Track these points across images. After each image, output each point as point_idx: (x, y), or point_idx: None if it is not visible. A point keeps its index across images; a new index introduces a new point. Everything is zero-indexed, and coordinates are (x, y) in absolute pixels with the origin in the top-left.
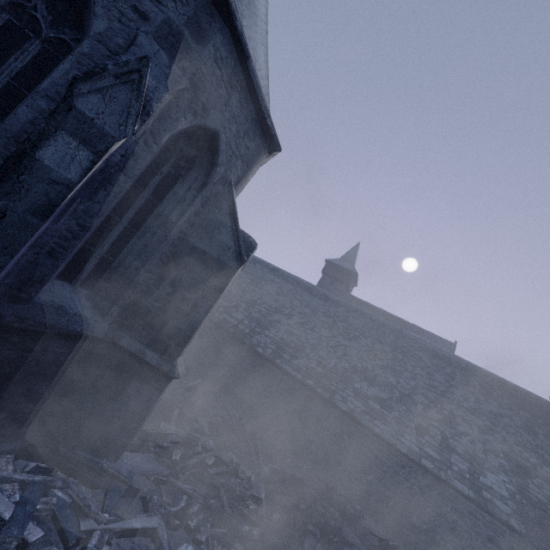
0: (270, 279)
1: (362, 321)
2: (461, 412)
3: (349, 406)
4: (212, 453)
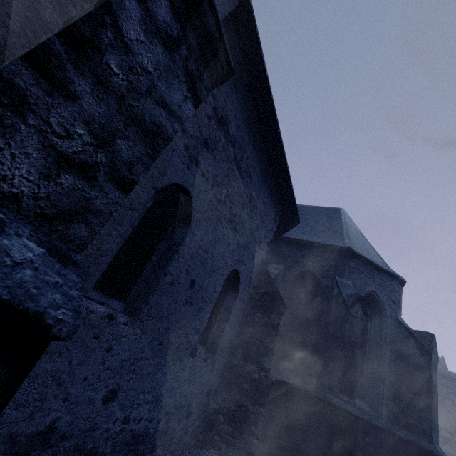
0: None
1: None
2: None
3: None
4: None
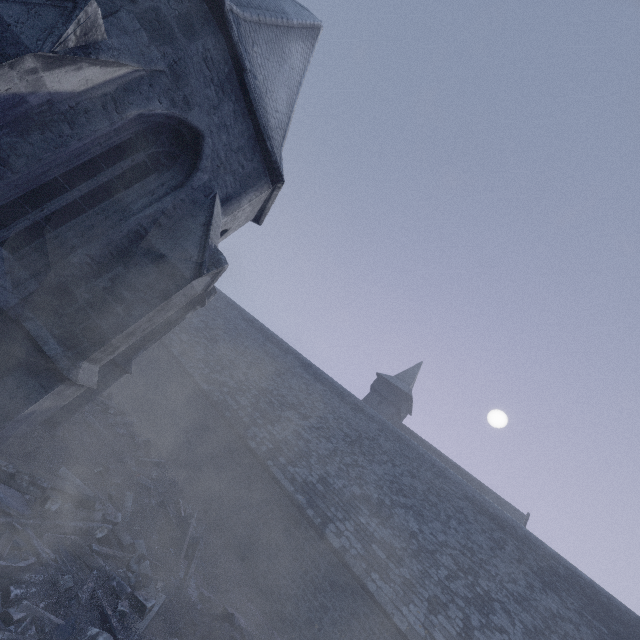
0: (298, 373)
1: (396, 446)
2: (503, 597)
3: (342, 544)
4: (111, 526)
